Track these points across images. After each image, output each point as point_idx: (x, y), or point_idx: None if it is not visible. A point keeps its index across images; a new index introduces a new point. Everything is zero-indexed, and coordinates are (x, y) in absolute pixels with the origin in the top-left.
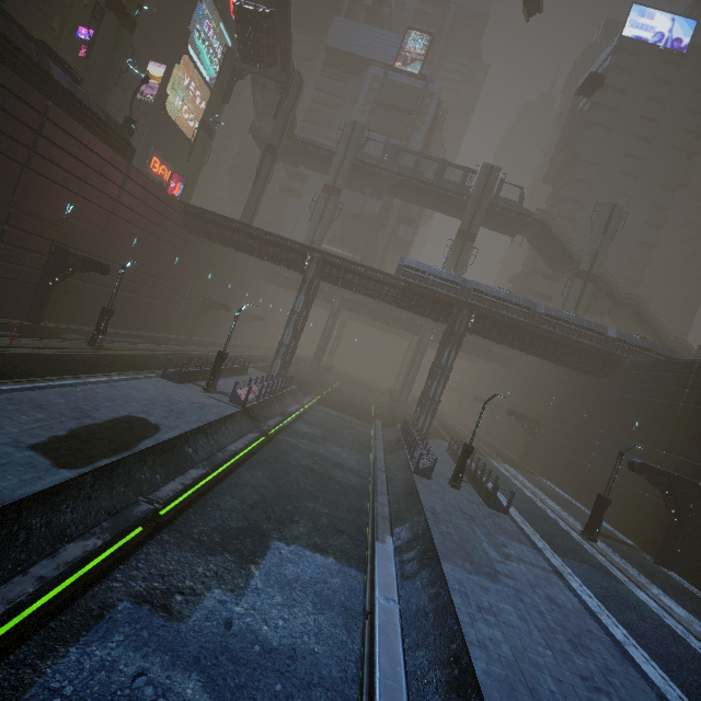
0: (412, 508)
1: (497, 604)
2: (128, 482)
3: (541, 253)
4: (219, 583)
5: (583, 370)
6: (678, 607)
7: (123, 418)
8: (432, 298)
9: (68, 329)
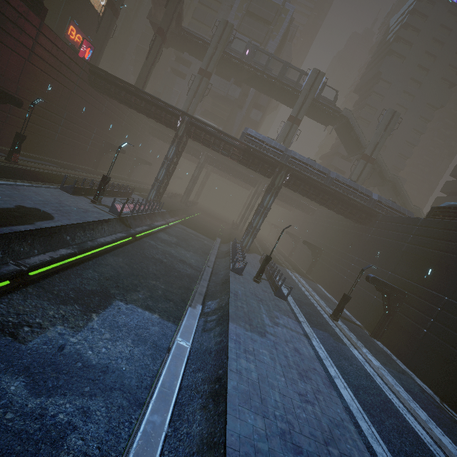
0: (223, 291)
1: (259, 349)
2: (7, 251)
3: (342, 140)
4: (63, 322)
5: (353, 219)
6: (375, 360)
7: (14, 209)
8: (262, 159)
9: None
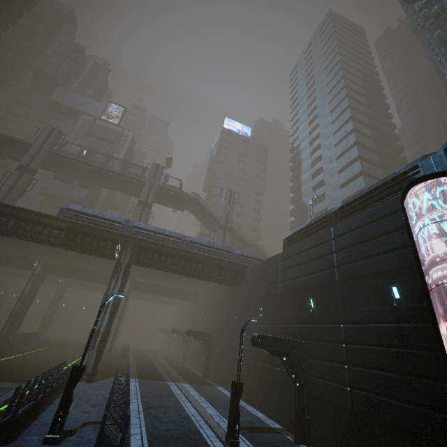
0: None
1: None
2: None
3: (200, 220)
4: None
5: (225, 281)
6: None
7: None
8: (96, 235)
9: None
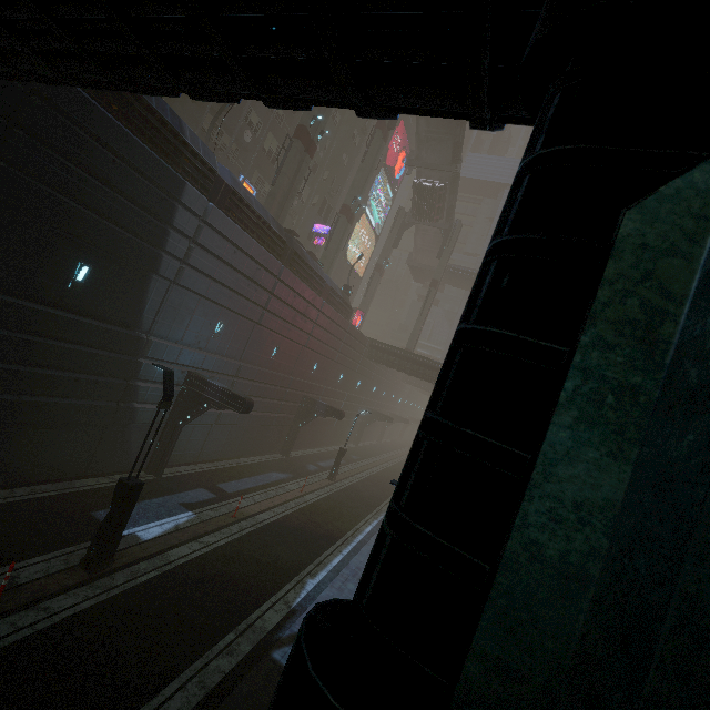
0: None
1: None
2: None
3: None
4: None
5: None
6: None
7: None
8: None
9: (301, 457)
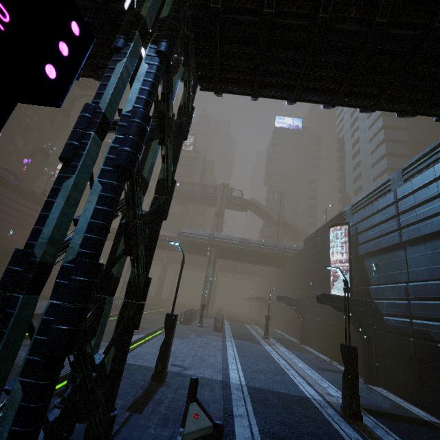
0: None
1: (175, 341)
2: None
3: (260, 217)
4: None
5: (274, 266)
6: (285, 349)
7: None
8: (196, 245)
9: None
